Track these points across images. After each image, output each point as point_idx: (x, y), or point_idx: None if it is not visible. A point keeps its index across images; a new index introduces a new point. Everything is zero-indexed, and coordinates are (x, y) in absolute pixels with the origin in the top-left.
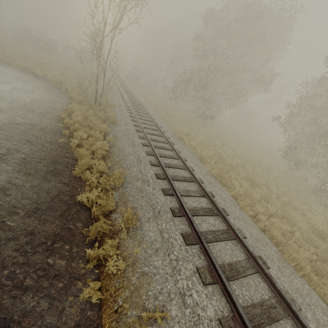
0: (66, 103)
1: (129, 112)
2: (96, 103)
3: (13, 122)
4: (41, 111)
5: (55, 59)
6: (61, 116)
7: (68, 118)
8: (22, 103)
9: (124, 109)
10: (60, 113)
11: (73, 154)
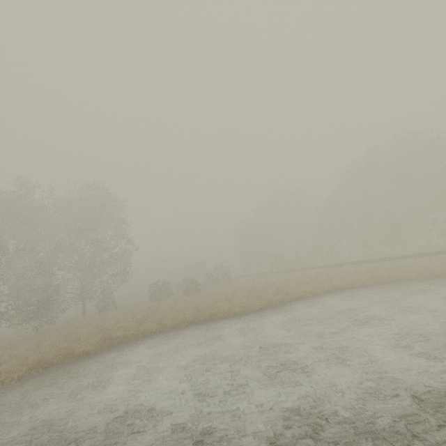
0: None
1: None
2: None
3: None
4: None
5: (242, 286)
6: None
7: None
8: None
9: None
10: None
11: None
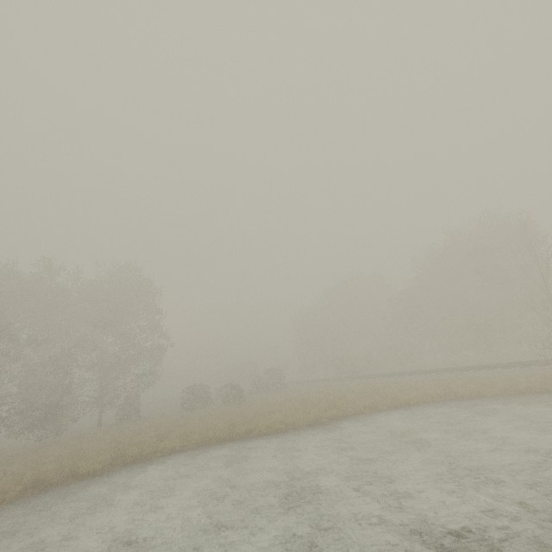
0: None
1: None
2: None
3: None
4: None
5: (294, 395)
6: None
7: None
8: None
9: None
10: None
11: None
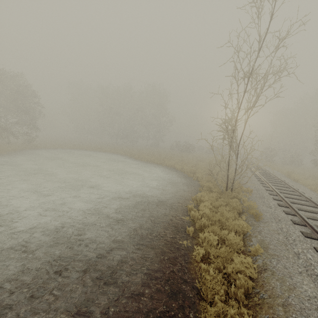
0: (195, 191)
1: (275, 199)
2: (227, 189)
3: (144, 214)
4: (171, 201)
5: (191, 156)
6: (188, 206)
7: (195, 209)
8: (159, 193)
9: (266, 195)
10: (188, 202)
11: (194, 274)
